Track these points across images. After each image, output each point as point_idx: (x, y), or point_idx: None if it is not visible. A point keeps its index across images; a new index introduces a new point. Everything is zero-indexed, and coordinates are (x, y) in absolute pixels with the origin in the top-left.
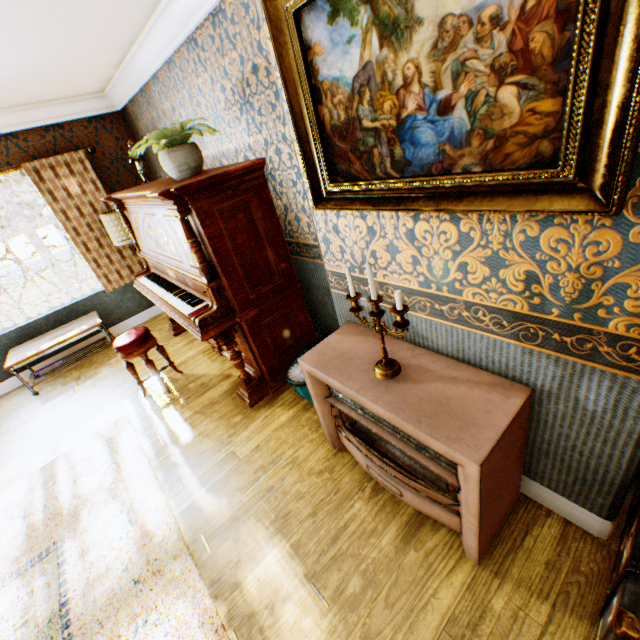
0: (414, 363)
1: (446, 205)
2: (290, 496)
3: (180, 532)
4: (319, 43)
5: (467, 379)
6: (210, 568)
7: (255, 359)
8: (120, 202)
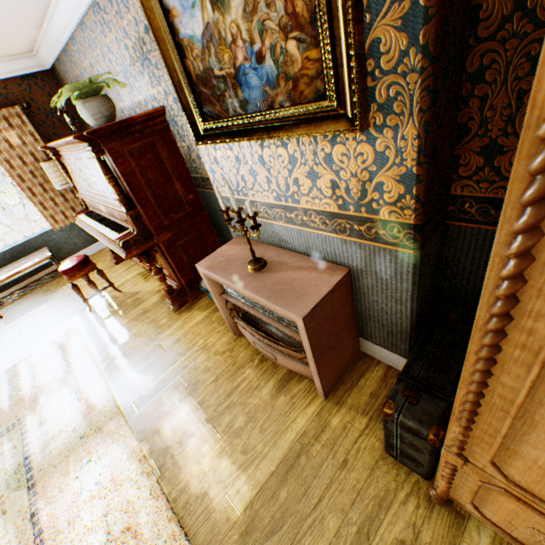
0: (277, 260)
1: (273, 133)
2: (200, 370)
3: (116, 402)
4: (175, 8)
5: (310, 267)
6: (138, 423)
7: (175, 274)
8: (55, 150)
